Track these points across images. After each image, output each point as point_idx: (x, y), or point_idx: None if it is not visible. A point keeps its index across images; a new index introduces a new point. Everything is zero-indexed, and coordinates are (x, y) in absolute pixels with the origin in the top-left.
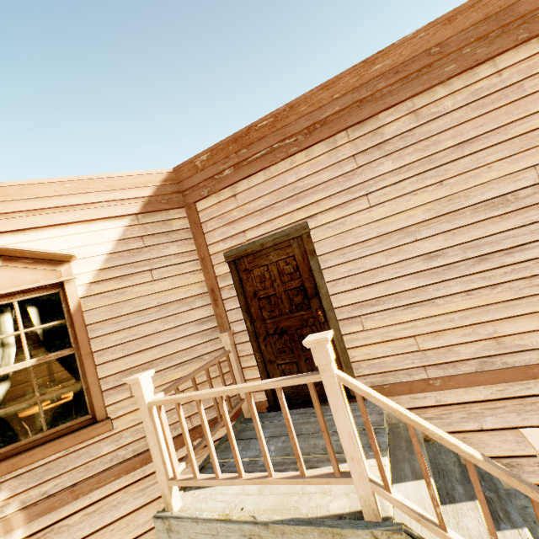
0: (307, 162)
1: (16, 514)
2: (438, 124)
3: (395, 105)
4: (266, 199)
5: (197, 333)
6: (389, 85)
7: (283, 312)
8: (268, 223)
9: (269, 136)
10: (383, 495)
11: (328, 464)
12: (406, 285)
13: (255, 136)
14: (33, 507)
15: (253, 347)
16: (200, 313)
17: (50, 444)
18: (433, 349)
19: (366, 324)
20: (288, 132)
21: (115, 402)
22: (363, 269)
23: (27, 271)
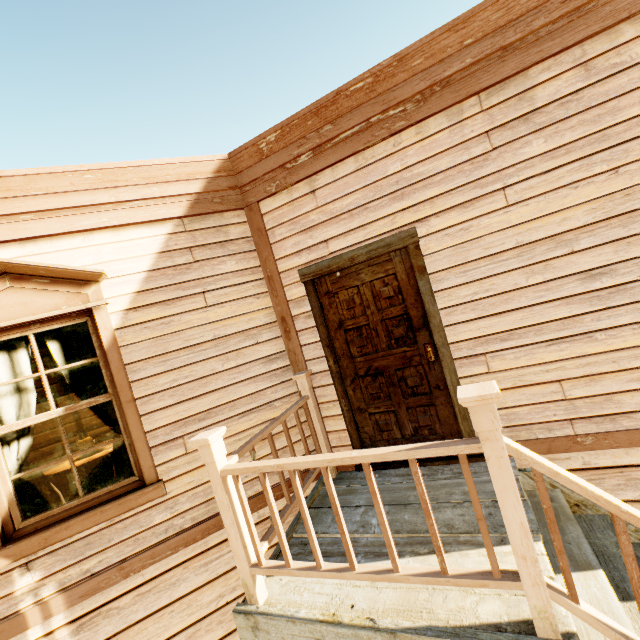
0: (418, 142)
1: (54, 597)
2: (619, 82)
3: (555, 54)
4: (358, 196)
5: (265, 373)
6: (550, 22)
7: (378, 348)
8: (359, 230)
9: (366, 104)
10: (568, 607)
11: (458, 548)
12: (553, 314)
13: (345, 104)
14: (74, 588)
15: (338, 392)
16: (267, 349)
17: (89, 513)
18: (585, 397)
19: (493, 365)
20: (393, 99)
21: (167, 461)
22: (492, 291)
23: (43, 294)
